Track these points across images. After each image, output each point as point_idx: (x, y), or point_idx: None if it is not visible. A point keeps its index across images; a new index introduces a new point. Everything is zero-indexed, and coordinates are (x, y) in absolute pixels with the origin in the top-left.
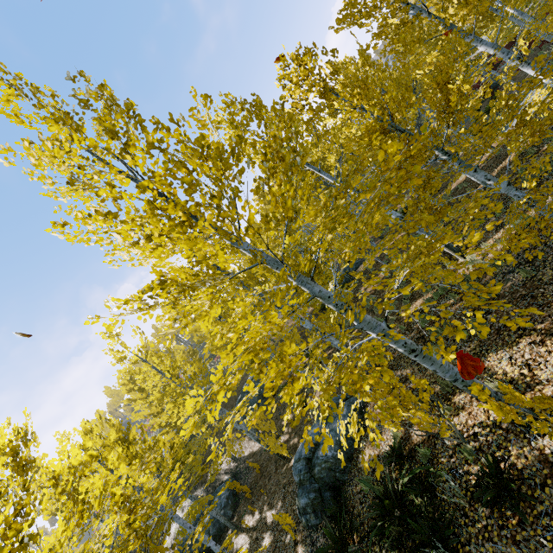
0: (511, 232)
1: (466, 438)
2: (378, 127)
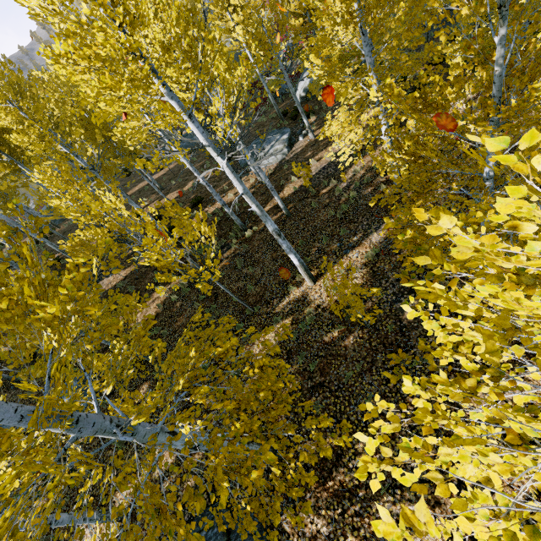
0: (362, 261)
1: (535, 524)
2: (223, 98)
